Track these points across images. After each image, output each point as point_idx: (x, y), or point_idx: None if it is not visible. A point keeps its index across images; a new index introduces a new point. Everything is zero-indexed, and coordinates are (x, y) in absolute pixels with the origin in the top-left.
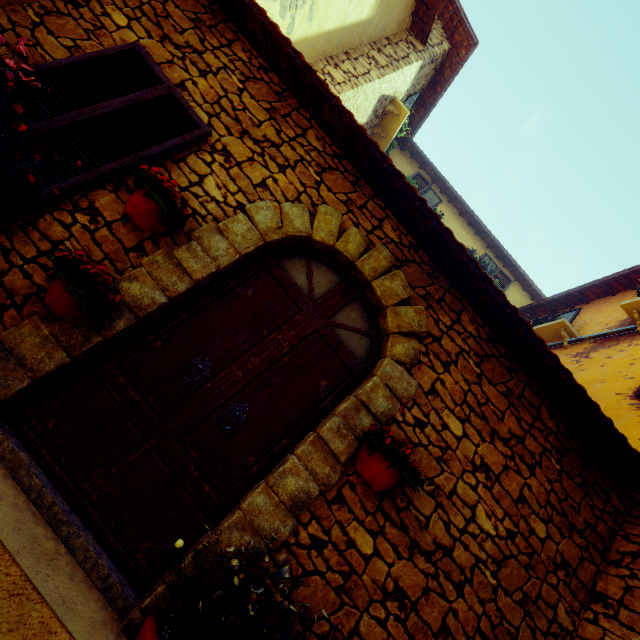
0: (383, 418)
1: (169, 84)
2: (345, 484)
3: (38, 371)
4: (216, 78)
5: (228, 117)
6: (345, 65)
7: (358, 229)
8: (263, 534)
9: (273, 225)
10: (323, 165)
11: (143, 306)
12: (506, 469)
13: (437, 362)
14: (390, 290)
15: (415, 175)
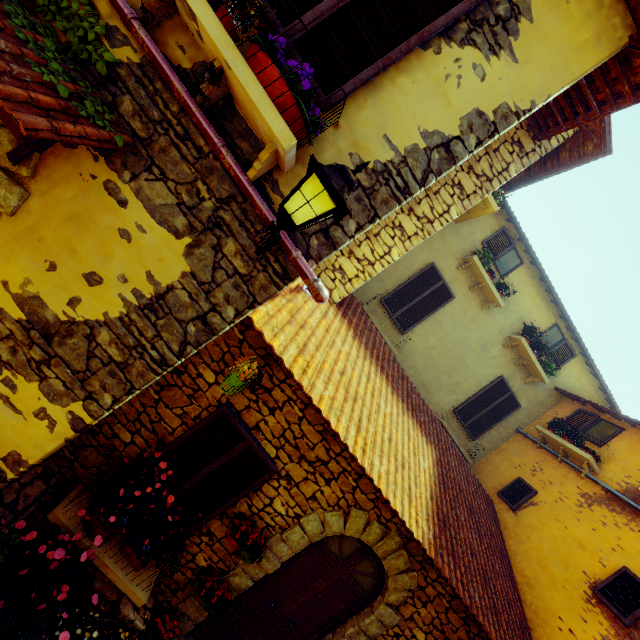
0: (373, 637)
1: (248, 439)
2: None
3: (197, 621)
4: (282, 412)
5: (290, 446)
6: (421, 207)
7: (380, 519)
8: None
9: (318, 531)
10: (360, 472)
11: (242, 588)
12: None
13: (418, 602)
14: (394, 566)
15: (498, 232)
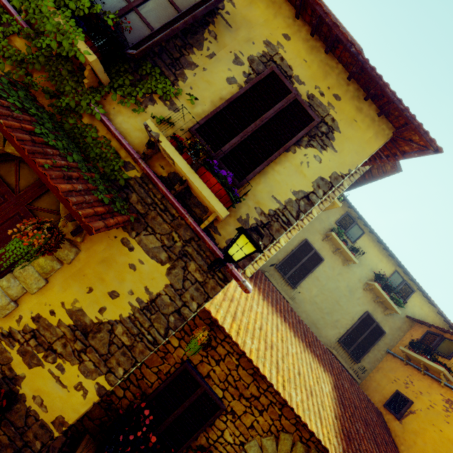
0: None
1: (203, 385)
2: None
3: None
4: (224, 362)
5: (232, 387)
6: None
7: (301, 439)
8: None
9: None
10: (282, 402)
11: None
12: None
13: None
14: None
15: (344, 215)
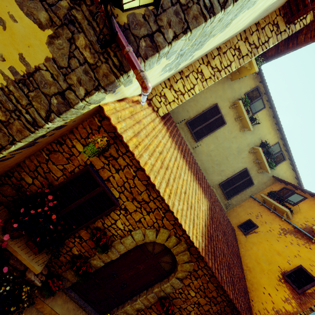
0: (168, 294)
1: (102, 186)
2: (153, 305)
3: (72, 282)
4: (123, 172)
5: (127, 192)
6: (215, 61)
7: (176, 235)
8: (129, 314)
9: (141, 239)
10: (167, 209)
11: (97, 266)
12: (206, 304)
13: (193, 277)
14: (182, 259)
15: (254, 89)
